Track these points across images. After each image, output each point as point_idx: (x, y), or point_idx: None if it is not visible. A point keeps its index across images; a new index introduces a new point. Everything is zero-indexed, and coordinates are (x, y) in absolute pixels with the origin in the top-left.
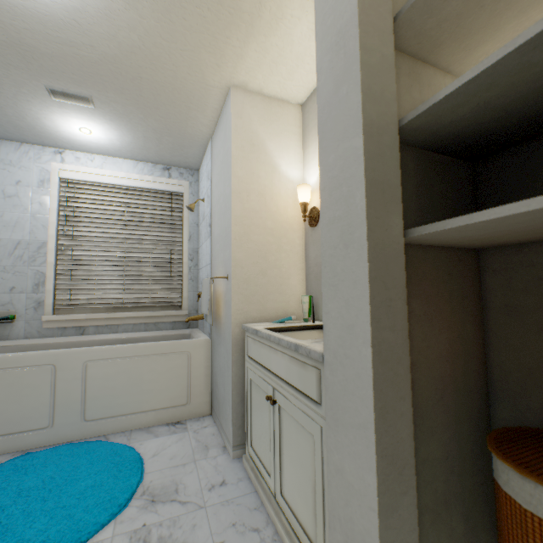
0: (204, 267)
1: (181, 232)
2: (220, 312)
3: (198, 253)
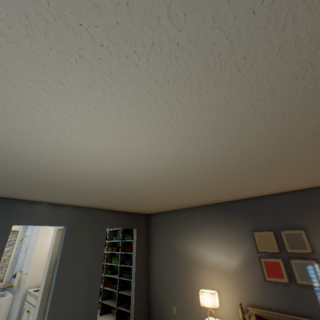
0: (20, 263)
1: (13, 246)
2: (21, 284)
3: (18, 255)
